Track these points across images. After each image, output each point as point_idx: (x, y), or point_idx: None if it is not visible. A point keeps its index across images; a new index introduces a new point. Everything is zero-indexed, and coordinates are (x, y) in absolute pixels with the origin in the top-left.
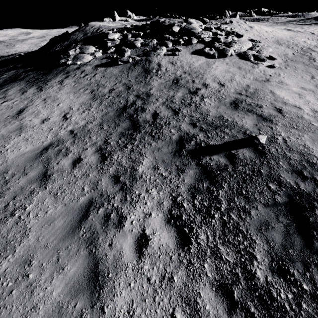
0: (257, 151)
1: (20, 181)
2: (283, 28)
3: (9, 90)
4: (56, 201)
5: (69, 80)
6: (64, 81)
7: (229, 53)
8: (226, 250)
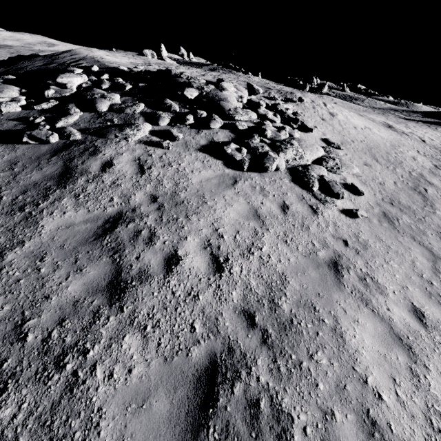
0: None
1: None
2: (382, 121)
3: None
4: None
5: None
6: None
7: (272, 166)
8: None
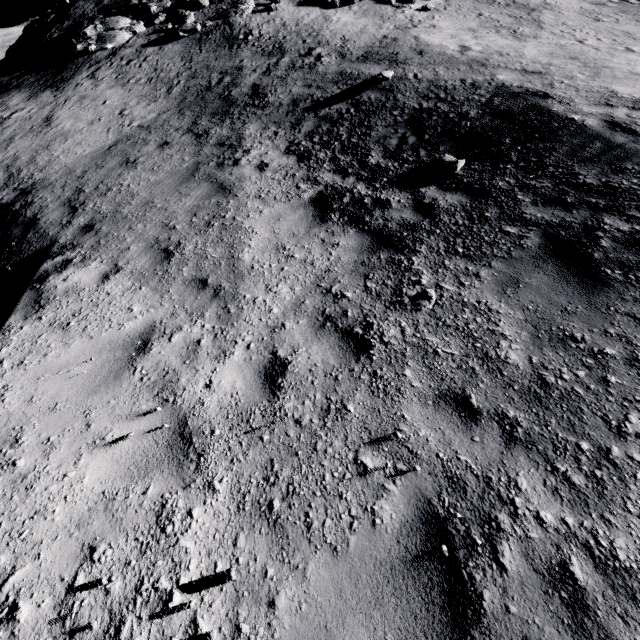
0: (383, 91)
1: (99, 172)
2: None
3: (8, 100)
4: (156, 173)
5: (105, 72)
6: (98, 74)
7: None
8: (345, 156)
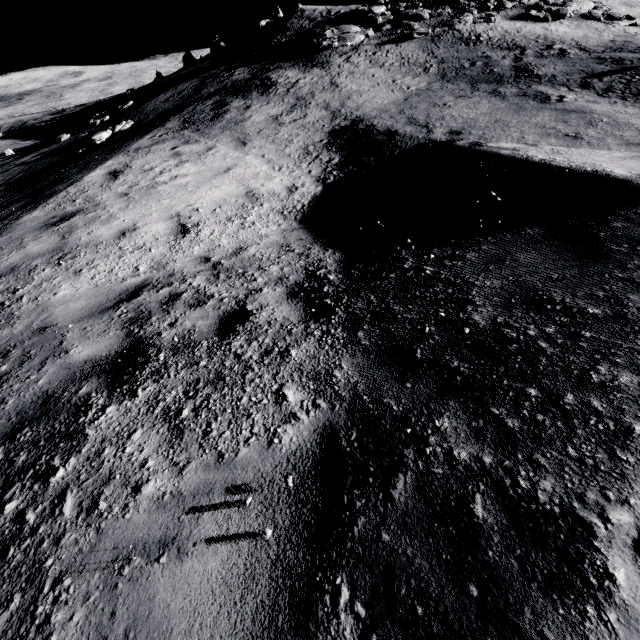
0: None
1: (416, 110)
2: None
3: (283, 74)
4: (476, 109)
5: (356, 59)
6: (351, 60)
7: (568, 13)
8: None
